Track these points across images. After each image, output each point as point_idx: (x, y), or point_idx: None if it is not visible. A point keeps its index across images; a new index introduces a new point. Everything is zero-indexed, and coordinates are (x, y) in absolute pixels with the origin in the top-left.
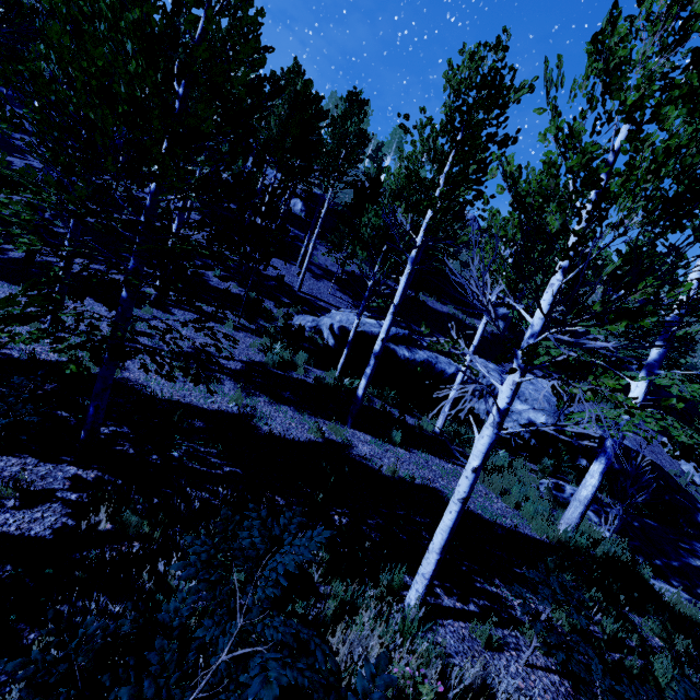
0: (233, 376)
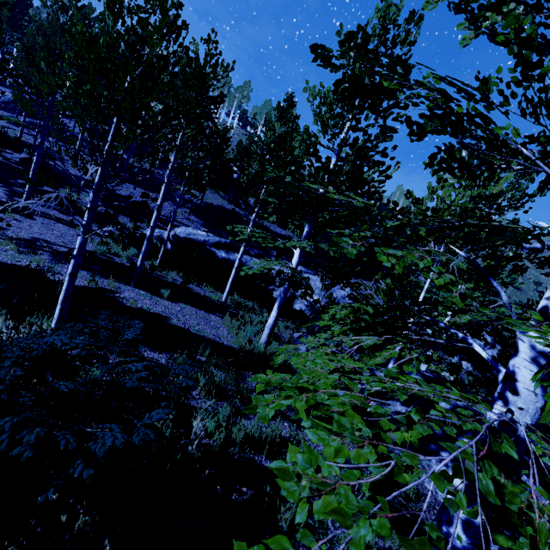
0: (55, 254)
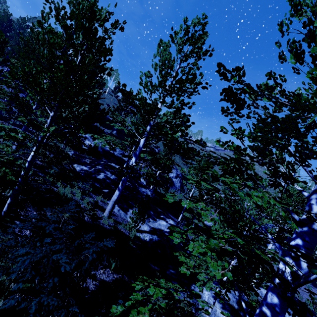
0: None
